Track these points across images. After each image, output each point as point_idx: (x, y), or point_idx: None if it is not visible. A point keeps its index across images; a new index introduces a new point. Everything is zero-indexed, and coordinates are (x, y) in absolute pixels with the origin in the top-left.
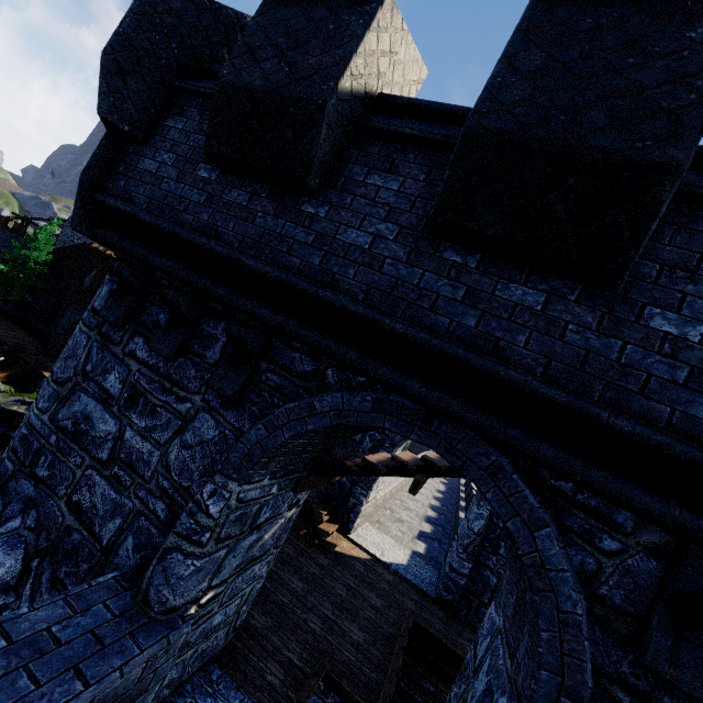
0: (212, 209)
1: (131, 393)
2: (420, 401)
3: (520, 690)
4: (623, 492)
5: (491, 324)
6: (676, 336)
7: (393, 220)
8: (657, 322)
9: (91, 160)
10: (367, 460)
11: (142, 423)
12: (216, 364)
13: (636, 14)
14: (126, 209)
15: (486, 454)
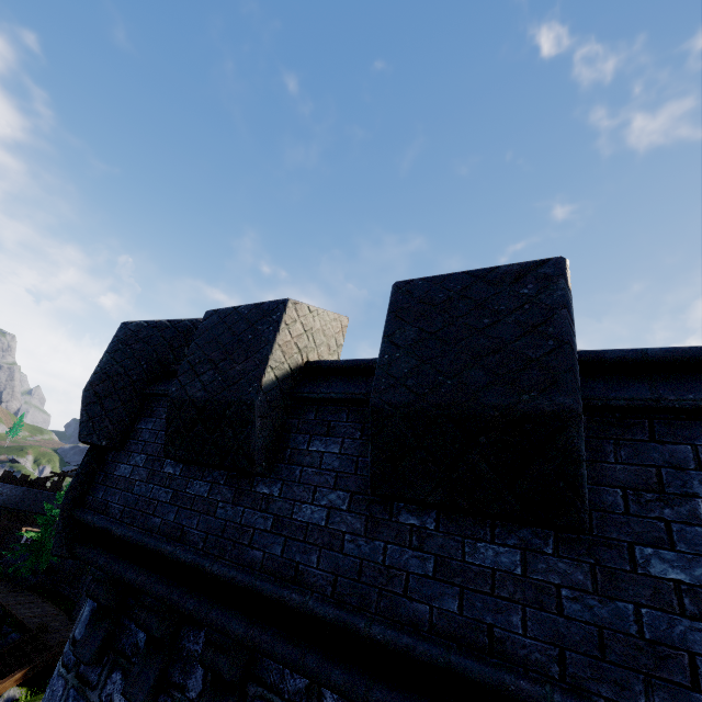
0: (177, 506)
1: None
2: None
3: None
4: None
5: (475, 604)
6: (689, 584)
7: (342, 486)
8: (657, 567)
9: (74, 480)
10: None
11: None
12: (199, 697)
13: (474, 283)
14: (101, 524)
15: None
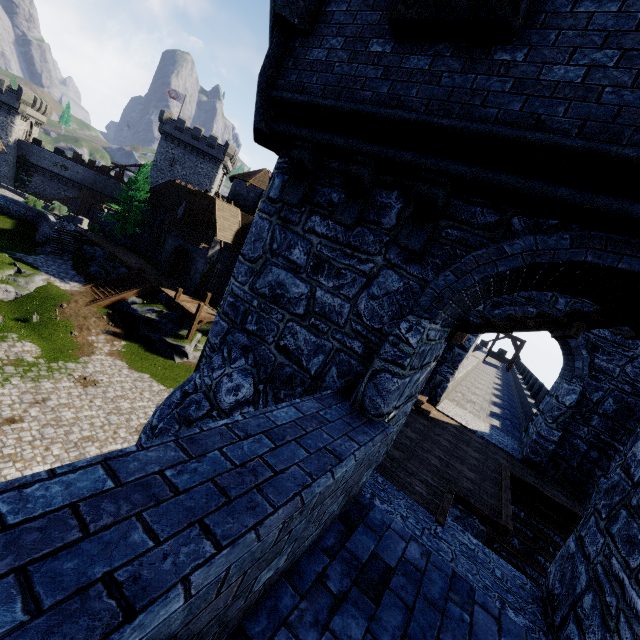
0: (391, 80)
1: (316, 262)
2: None
3: None
4: None
5: None
6: None
7: (613, 45)
8: None
9: (266, 61)
10: (514, 315)
11: (330, 284)
12: (393, 228)
13: None
14: (305, 98)
15: None
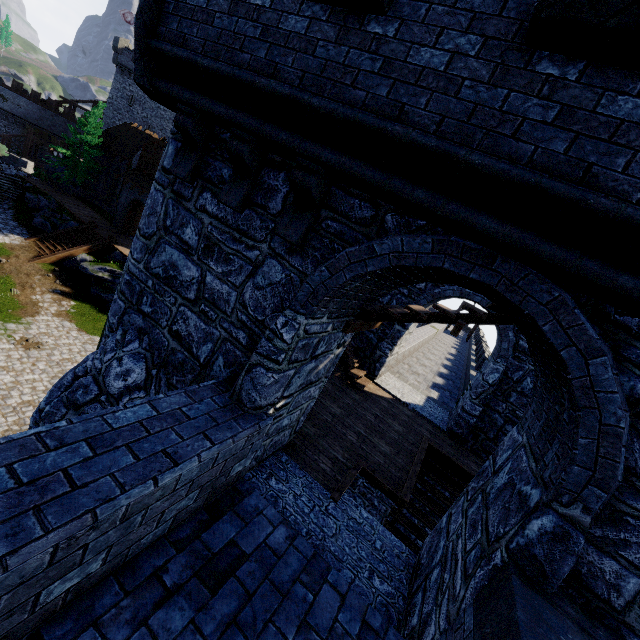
0: (269, 43)
1: (206, 244)
2: (488, 237)
3: (546, 480)
4: None
5: (585, 148)
6: None
7: (477, 29)
8: None
9: (142, 1)
10: (410, 308)
11: (219, 269)
12: (279, 214)
13: None
14: (183, 54)
15: (548, 290)
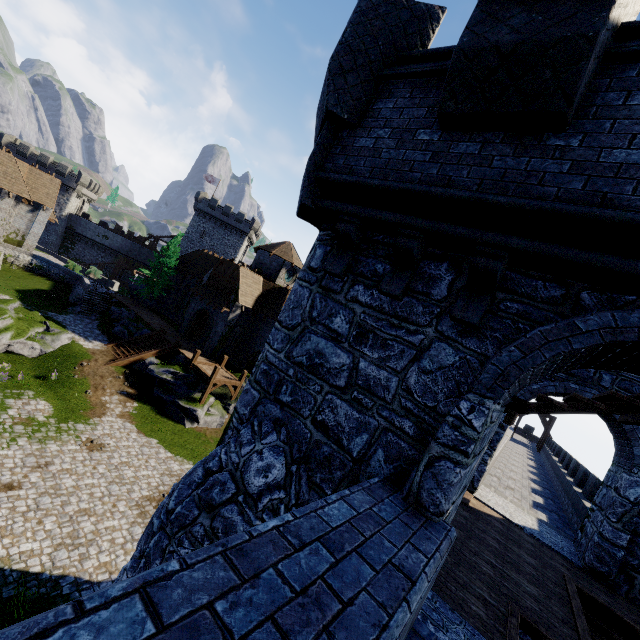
0: (440, 163)
1: (359, 331)
2: None
3: None
4: None
5: None
6: None
7: None
8: None
9: (315, 148)
10: (579, 396)
11: (374, 355)
12: (445, 299)
13: None
14: (353, 179)
15: None
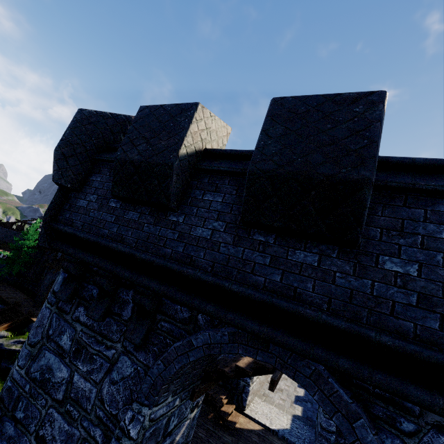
0: (119, 224)
1: (77, 347)
2: (256, 335)
3: None
4: (401, 390)
5: (289, 278)
6: (402, 273)
7: (222, 219)
8: (388, 265)
9: (50, 205)
10: (238, 366)
11: (84, 368)
12: (129, 319)
13: (325, 102)
14: (70, 231)
15: (307, 365)
